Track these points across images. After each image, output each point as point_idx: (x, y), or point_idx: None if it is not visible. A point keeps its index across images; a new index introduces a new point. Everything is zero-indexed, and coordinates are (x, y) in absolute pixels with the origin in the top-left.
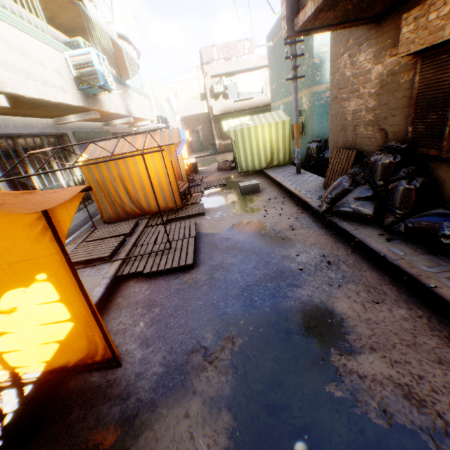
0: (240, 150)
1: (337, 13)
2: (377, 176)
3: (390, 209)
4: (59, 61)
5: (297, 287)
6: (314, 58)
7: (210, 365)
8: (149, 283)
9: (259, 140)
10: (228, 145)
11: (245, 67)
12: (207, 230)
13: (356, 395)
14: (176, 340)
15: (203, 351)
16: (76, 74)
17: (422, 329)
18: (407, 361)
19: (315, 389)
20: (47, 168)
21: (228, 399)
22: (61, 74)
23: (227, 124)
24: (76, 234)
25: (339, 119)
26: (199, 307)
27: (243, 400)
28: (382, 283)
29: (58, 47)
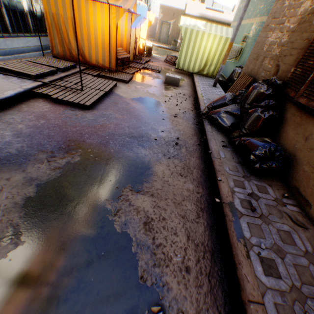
0: (184, 49)
1: None
2: (248, 100)
3: (240, 127)
4: None
5: (142, 147)
6: None
7: (47, 162)
8: (52, 105)
9: (201, 47)
10: None
11: None
12: (120, 93)
13: (118, 211)
14: (39, 142)
15: (50, 154)
16: None
17: (193, 199)
18: (165, 209)
19: (97, 199)
20: None
21: (40, 182)
22: None
23: (184, 20)
24: (26, 54)
25: (259, 47)
26: (71, 131)
27: (49, 186)
28: (197, 167)
29: None
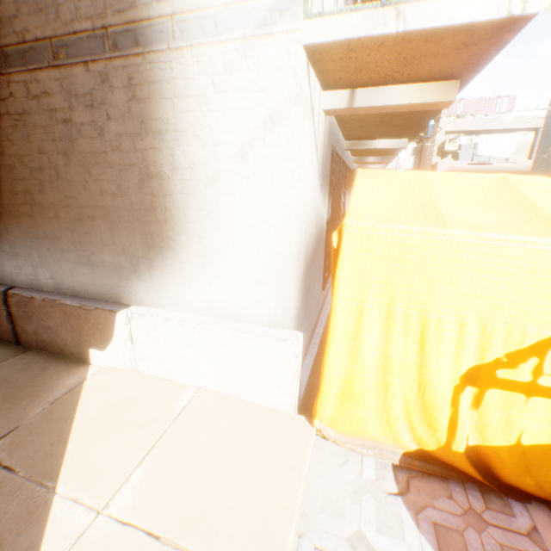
0: None
1: None
2: None
3: None
4: None
5: None
6: None
7: None
8: None
9: None
10: None
11: (494, 126)
12: None
13: None
14: None
15: None
16: None
17: None
18: None
19: None
20: (347, 197)
21: None
22: None
23: None
24: None
25: None
26: None
27: None
28: None
29: None
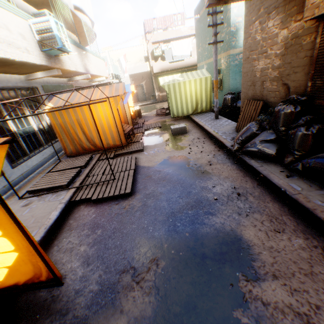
0: (173, 100)
1: None
2: (280, 123)
3: (290, 151)
4: (23, 27)
5: (212, 215)
6: (231, 27)
7: (137, 285)
8: (95, 208)
9: (187, 93)
10: (164, 96)
11: (178, 35)
12: (144, 164)
13: (260, 322)
14: (112, 260)
15: (132, 271)
16: (39, 38)
17: (318, 258)
18: (305, 290)
19: (224, 314)
20: (20, 114)
21: (149, 320)
22: (25, 38)
23: (163, 79)
24: (45, 165)
25: (249, 75)
26: (132, 230)
27: (162, 321)
28: (282, 213)
29: (23, 15)
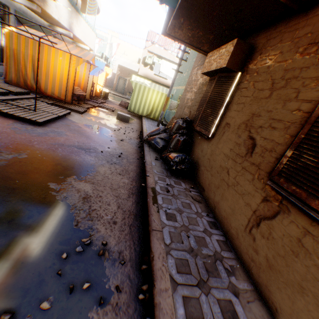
0: (135, 97)
1: (185, 34)
2: (173, 130)
3: (168, 147)
4: None
5: (89, 155)
6: None
7: None
8: (0, 118)
9: (148, 98)
10: None
11: (171, 59)
12: (73, 119)
13: (61, 190)
14: None
15: None
16: None
17: (126, 188)
18: (103, 191)
19: (42, 182)
20: None
21: None
22: None
23: (135, 78)
24: None
25: (182, 101)
26: (20, 138)
27: None
28: (133, 171)
29: None
